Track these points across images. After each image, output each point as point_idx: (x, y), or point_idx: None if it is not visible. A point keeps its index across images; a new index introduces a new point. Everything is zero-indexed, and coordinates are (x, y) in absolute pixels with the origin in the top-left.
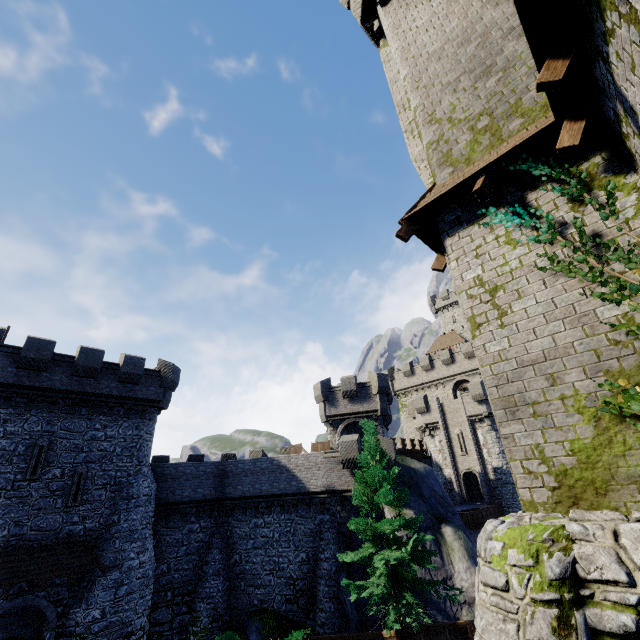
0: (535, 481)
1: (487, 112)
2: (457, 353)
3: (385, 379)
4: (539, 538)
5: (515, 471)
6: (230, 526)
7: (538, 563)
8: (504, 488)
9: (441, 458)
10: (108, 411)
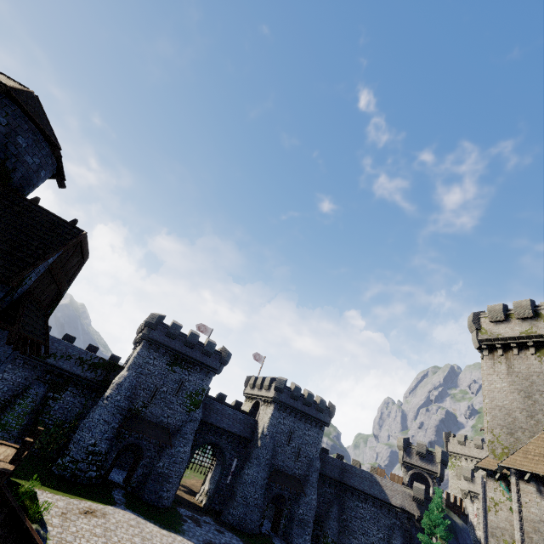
0: None
1: (508, 448)
2: None
3: (446, 455)
4: None
5: None
6: (343, 498)
7: None
8: None
9: (476, 521)
10: (310, 422)
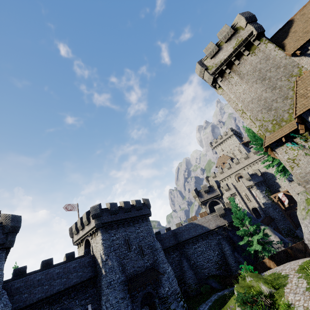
0: None
1: (274, 120)
2: (232, 164)
3: (218, 182)
4: None
5: None
6: (185, 252)
7: None
8: (269, 209)
9: (241, 206)
10: (137, 222)
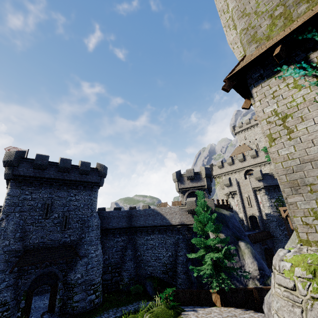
0: (310, 229)
1: (282, 3)
2: (247, 155)
3: (209, 170)
4: (315, 262)
5: (297, 223)
6: (135, 239)
7: (315, 277)
8: (271, 223)
9: (237, 208)
10: (76, 188)
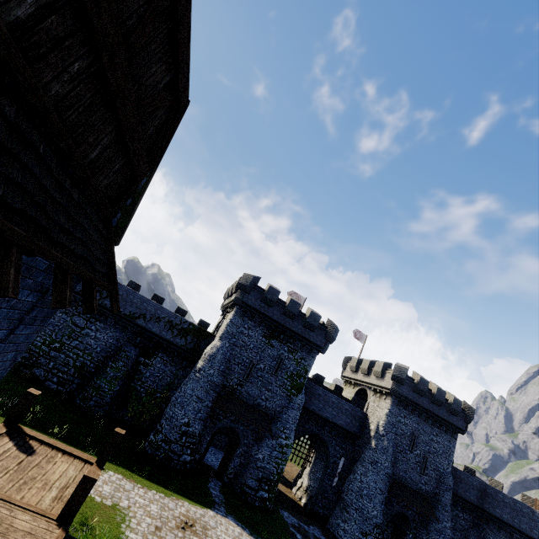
0: None
1: None
2: None
3: None
4: None
5: None
6: (484, 530)
7: None
8: None
9: None
10: (439, 426)
